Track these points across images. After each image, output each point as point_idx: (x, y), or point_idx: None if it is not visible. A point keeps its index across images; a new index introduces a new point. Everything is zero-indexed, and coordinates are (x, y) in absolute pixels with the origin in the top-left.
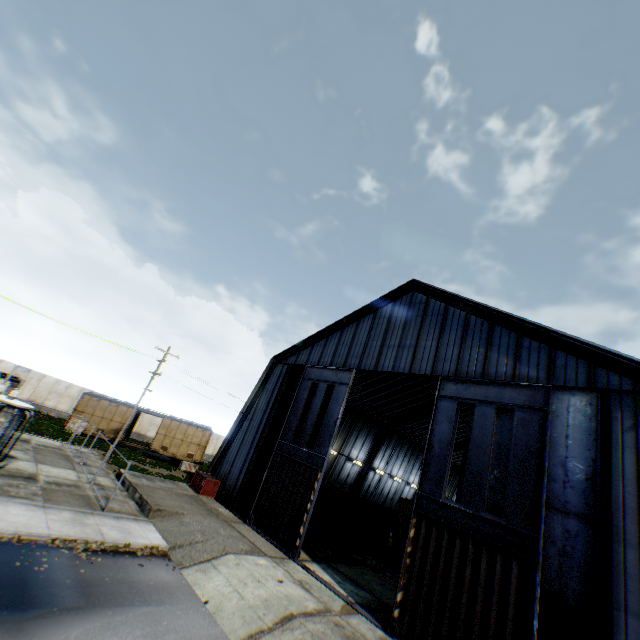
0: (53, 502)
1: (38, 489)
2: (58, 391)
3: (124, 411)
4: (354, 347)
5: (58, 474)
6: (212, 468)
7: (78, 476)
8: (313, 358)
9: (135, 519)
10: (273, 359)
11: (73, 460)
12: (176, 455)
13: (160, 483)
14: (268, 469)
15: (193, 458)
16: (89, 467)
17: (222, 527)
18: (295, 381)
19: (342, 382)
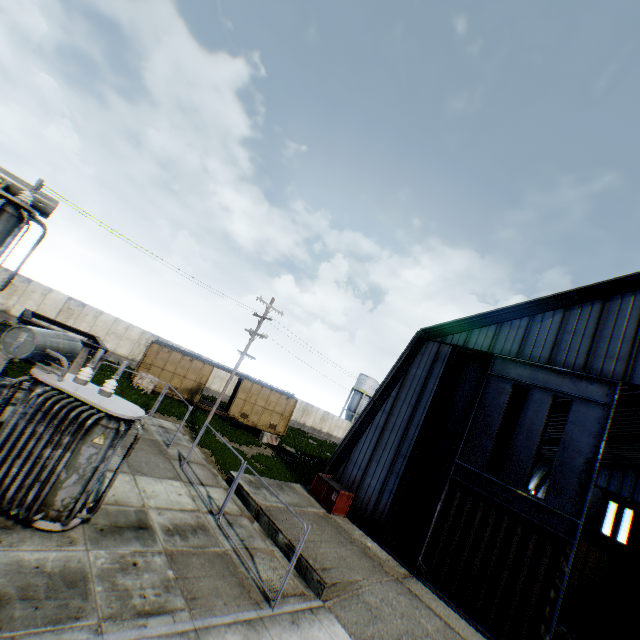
0: (200, 606)
1: (163, 563)
2: (116, 332)
3: (198, 367)
4: (604, 342)
5: (167, 499)
6: (330, 467)
7: (190, 496)
8: (505, 344)
9: (312, 612)
10: (422, 333)
11: (167, 453)
12: (257, 425)
13: (283, 495)
14: (442, 501)
15: (276, 429)
16: (190, 466)
17: (415, 607)
18: (464, 371)
19: (590, 398)
